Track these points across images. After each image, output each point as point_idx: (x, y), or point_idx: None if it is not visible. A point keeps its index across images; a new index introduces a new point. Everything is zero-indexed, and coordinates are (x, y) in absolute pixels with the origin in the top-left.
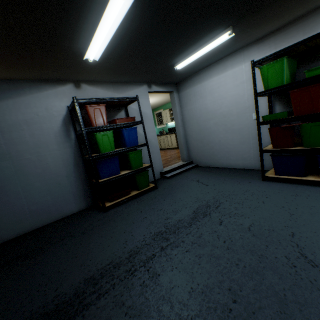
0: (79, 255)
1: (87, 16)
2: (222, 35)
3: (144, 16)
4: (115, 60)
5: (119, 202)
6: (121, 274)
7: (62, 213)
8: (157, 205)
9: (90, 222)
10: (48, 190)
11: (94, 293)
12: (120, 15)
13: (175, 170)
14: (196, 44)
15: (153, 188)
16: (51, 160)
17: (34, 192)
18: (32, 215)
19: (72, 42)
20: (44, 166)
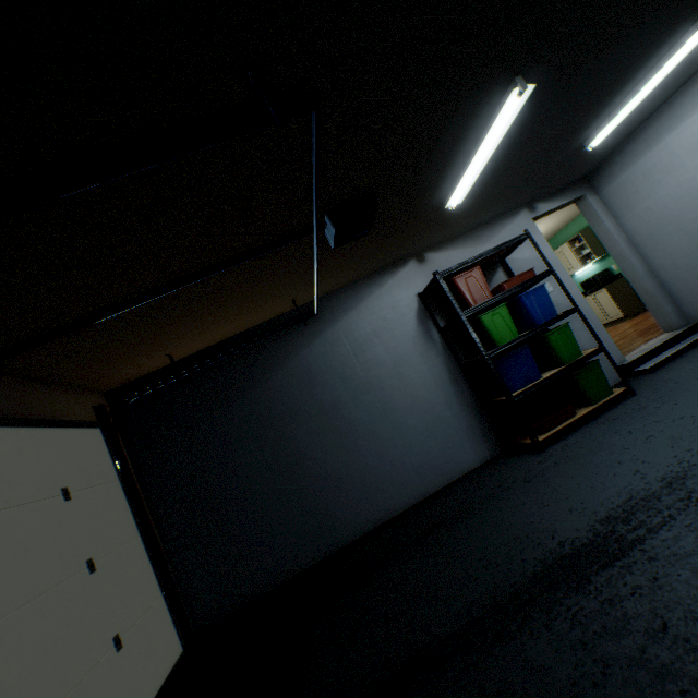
0: (549, 502)
1: (460, 149)
2: (691, 33)
3: (537, 100)
4: (479, 191)
5: (560, 431)
6: (673, 504)
7: (457, 468)
8: (661, 415)
9: (524, 469)
10: (427, 431)
11: (635, 529)
12: (508, 121)
13: (659, 354)
14: (630, 82)
15: (623, 395)
16: (418, 382)
17: (410, 436)
18: (417, 473)
19: (432, 195)
20: (411, 392)
